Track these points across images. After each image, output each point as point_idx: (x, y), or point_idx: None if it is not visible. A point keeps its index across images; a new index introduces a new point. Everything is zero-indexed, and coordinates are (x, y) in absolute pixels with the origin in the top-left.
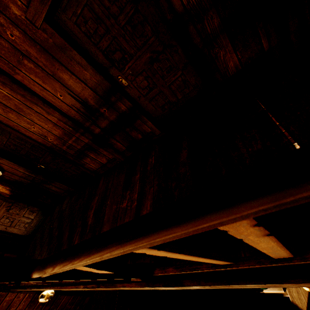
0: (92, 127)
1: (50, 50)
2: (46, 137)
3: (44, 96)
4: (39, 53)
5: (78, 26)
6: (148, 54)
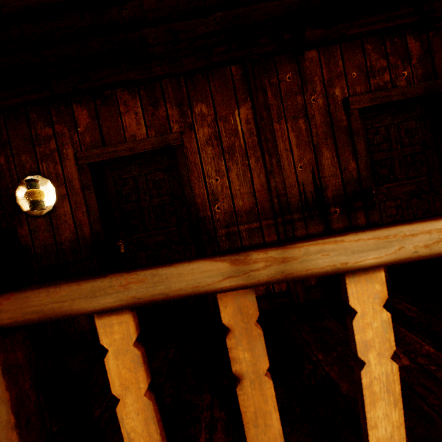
0: (298, 223)
1: (336, 128)
2: (215, 202)
3: (280, 156)
4: (323, 124)
5: (366, 132)
6: (412, 187)
